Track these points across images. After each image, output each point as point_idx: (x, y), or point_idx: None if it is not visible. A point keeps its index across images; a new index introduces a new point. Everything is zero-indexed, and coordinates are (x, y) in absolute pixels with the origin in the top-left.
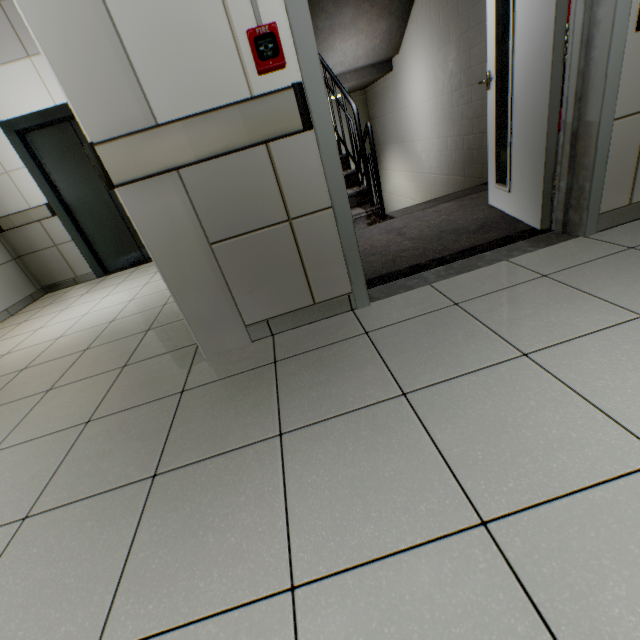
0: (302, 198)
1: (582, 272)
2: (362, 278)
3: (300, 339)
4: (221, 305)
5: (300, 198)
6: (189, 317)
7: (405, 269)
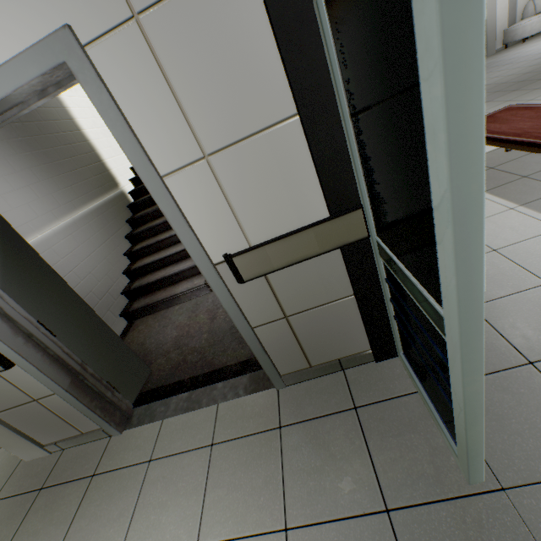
0: (37, 390)
1: (230, 452)
2: (105, 422)
3: (68, 463)
4: (18, 440)
5: (35, 390)
6: (2, 446)
7: (172, 385)
